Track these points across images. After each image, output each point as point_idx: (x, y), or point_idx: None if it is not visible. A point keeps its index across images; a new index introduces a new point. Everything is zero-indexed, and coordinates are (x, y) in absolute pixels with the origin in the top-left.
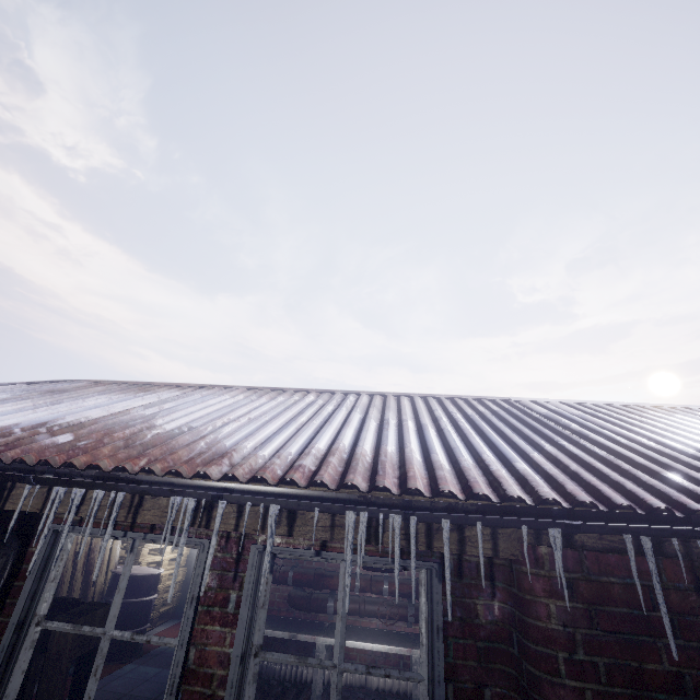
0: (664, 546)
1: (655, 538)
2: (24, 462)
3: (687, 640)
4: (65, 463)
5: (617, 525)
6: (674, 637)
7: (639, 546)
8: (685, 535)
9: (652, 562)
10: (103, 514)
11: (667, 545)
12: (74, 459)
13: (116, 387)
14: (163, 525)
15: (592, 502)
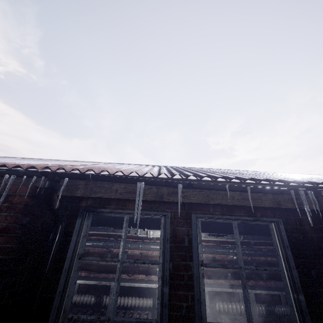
0: (36, 184)
1: (35, 181)
2: None
3: (10, 213)
4: None
5: (2, 170)
6: (5, 212)
7: (26, 184)
8: (29, 174)
9: (8, 184)
10: None
11: (38, 183)
12: None
13: None
14: None
15: (5, 165)
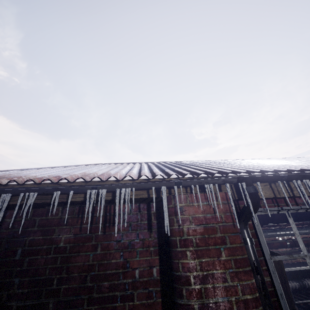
0: None
1: None
2: (262, 172)
3: None
4: (284, 170)
5: None
6: None
7: None
8: None
9: None
10: (306, 193)
11: None
12: (284, 169)
13: (138, 163)
14: (300, 202)
15: None
